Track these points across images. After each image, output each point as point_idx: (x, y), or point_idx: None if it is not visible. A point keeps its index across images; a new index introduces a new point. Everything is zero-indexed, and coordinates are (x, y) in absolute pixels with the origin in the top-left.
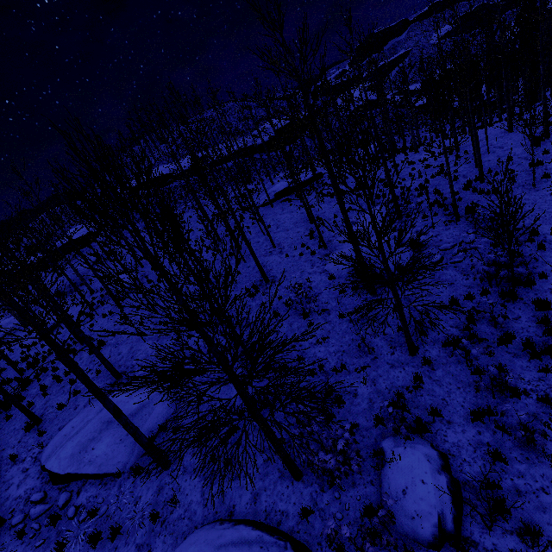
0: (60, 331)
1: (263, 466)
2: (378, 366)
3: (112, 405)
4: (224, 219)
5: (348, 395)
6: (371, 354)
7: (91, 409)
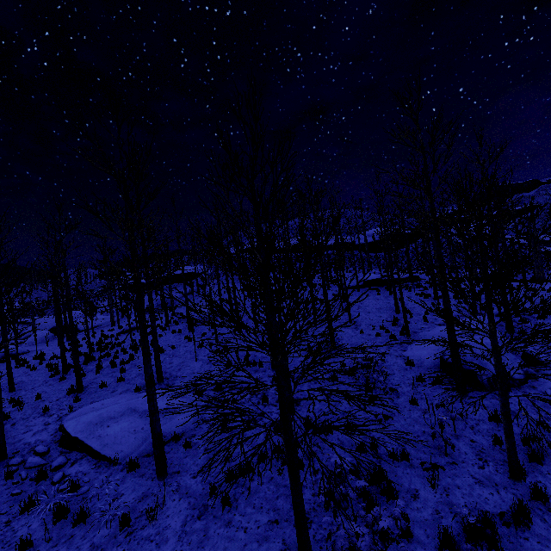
0: (135, 333)
1: (266, 526)
2: (456, 474)
3: (150, 371)
4: (310, 282)
5: (403, 492)
6: (448, 456)
7: (125, 396)
